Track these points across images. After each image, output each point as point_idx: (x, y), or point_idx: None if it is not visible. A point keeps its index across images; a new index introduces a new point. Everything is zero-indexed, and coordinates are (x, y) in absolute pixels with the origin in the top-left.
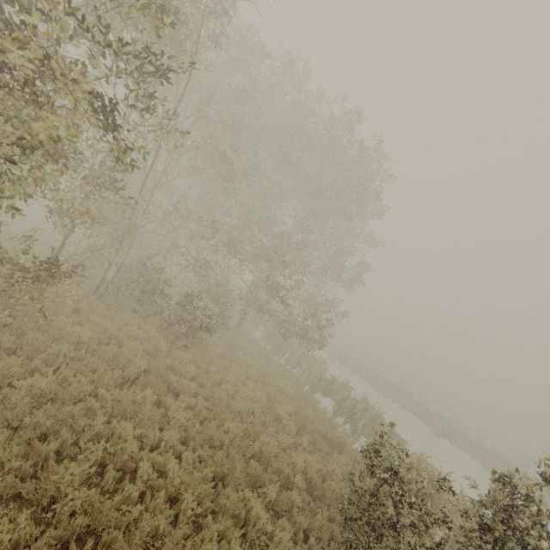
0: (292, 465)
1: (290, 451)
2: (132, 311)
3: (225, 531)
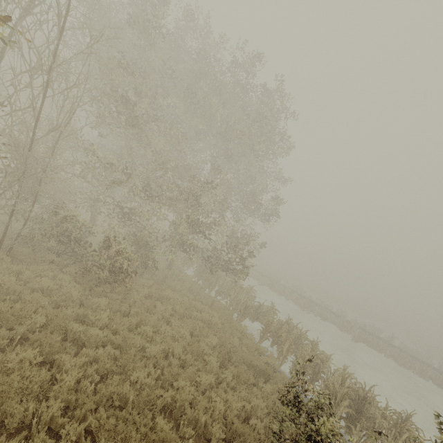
0: (210, 410)
1: (212, 390)
2: (48, 262)
3: None
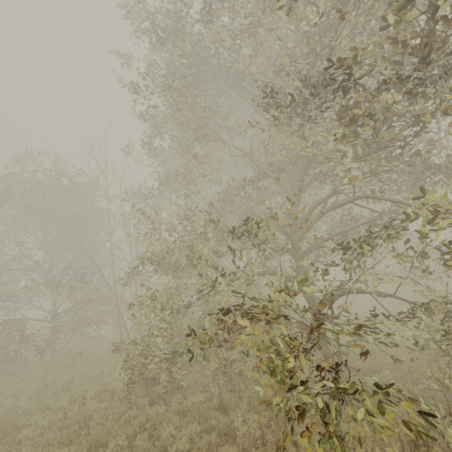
0: None
1: None
2: None
3: None
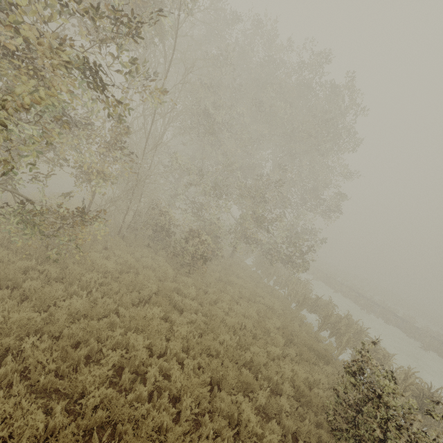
0: (280, 373)
1: (279, 361)
2: (147, 246)
3: (220, 429)
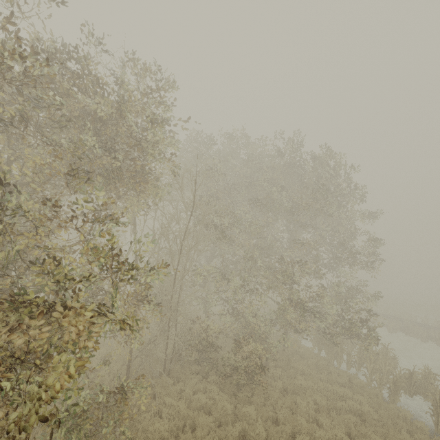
0: None
1: None
2: (195, 374)
3: None
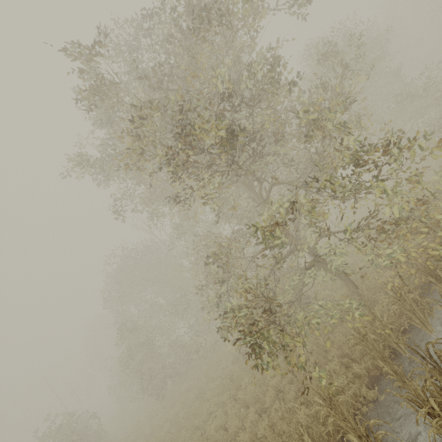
0: None
1: None
2: None
3: None
